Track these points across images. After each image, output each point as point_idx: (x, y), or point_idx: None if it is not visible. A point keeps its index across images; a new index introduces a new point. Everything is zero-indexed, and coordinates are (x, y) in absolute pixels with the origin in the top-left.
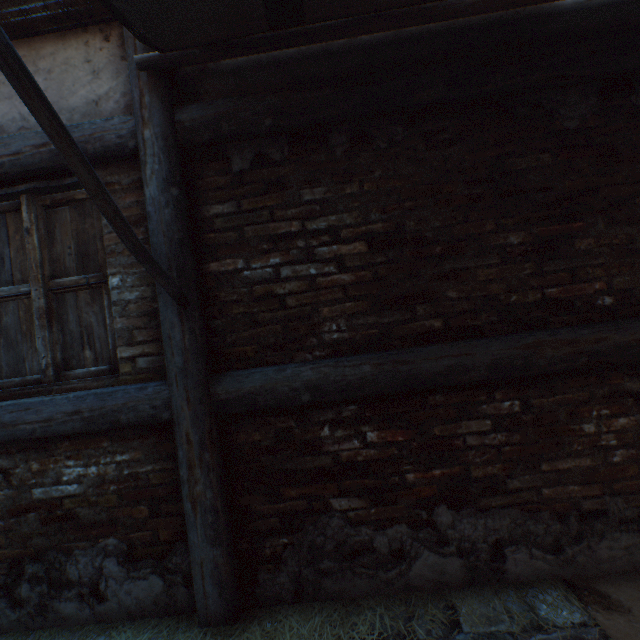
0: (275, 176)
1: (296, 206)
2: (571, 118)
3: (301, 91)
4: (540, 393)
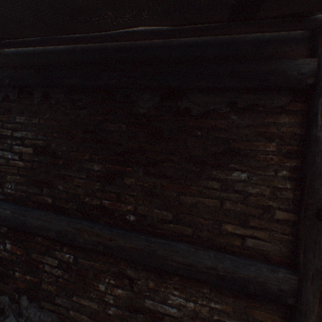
0: (9, 107)
1: (13, 123)
2: (143, 107)
3: (23, 69)
4: (84, 256)
